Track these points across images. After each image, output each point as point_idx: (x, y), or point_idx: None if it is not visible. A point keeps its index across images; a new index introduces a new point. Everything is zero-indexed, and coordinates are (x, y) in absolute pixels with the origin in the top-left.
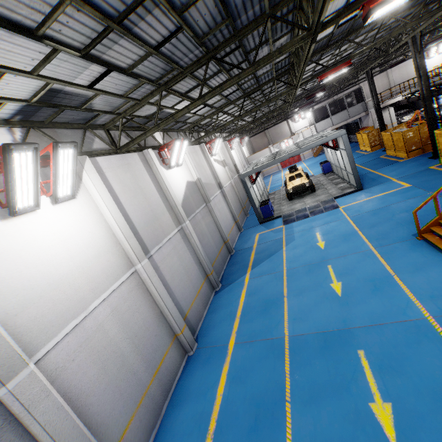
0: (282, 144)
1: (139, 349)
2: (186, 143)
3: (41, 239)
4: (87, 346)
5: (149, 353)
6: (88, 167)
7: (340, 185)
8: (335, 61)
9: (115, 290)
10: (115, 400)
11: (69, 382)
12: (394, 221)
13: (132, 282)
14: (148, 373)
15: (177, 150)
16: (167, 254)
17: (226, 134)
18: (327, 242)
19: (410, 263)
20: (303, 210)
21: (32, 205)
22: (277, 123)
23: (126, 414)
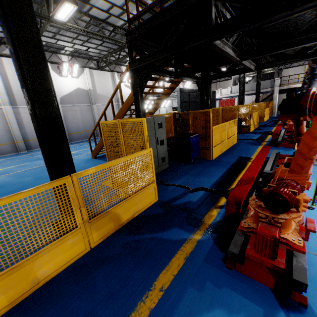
0: None
1: None
2: (78, 66)
3: None
4: None
5: None
6: None
7: None
8: None
9: None
10: None
11: None
12: None
13: None
14: None
15: (67, 68)
16: None
17: None
18: None
19: None
20: None
21: None
22: (228, 79)
23: None
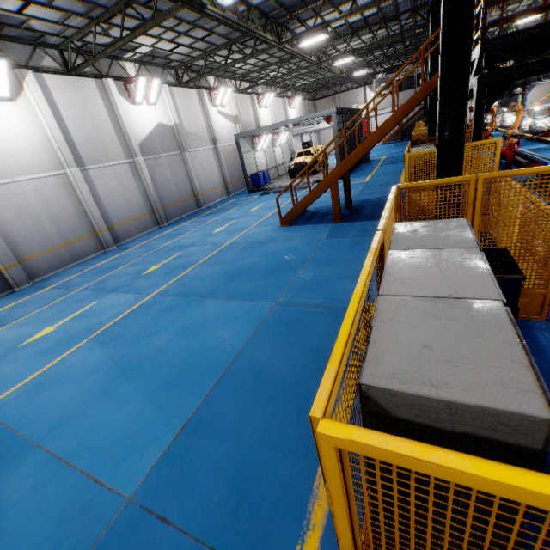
0: None
1: (56, 223)
2: (158, 82)
3: None
4: (11, 199)
5: (65, 230)
6: (31, 80)
7: None
8: (361, 20)
9: (42, 178)
10: (28, 238)
11: None
12: None
13: (60, 180)
14: (61, 240)
15: (143, 87)
16: (106, 175)
17: (263, 86)
18: (258, 209)
19: (268, 223)
20: (284, 187)
21: None
22: (353, 88)
23: (35, 249)
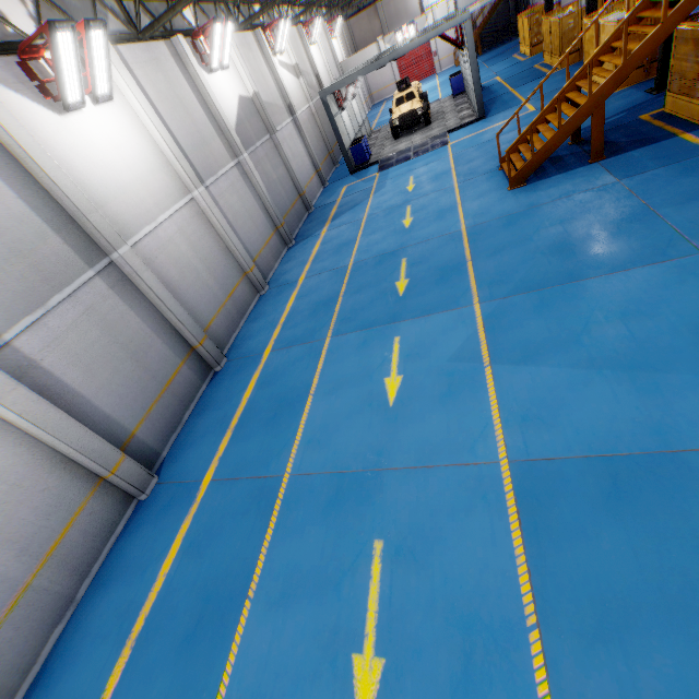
0: (399, 37)
1: (211, 272)
2: (231, 27)
3: (97, 142)
4: (164, 251)
5: (221, 278)
6: (115, 59)
7: (463, 113)
8: None
9: (177, 212)
10: (198, 300)
11: (158, 272)
12: (491, 154)
13: (193, 210)
14: (223, 293)
15: (218, 41)
16: (225, 190)
17: (302, 10)
18: (417, 185)
19: (478, 192)
20: (406, 151)
21: (79, 101)
22: None
23: (209, 313)
